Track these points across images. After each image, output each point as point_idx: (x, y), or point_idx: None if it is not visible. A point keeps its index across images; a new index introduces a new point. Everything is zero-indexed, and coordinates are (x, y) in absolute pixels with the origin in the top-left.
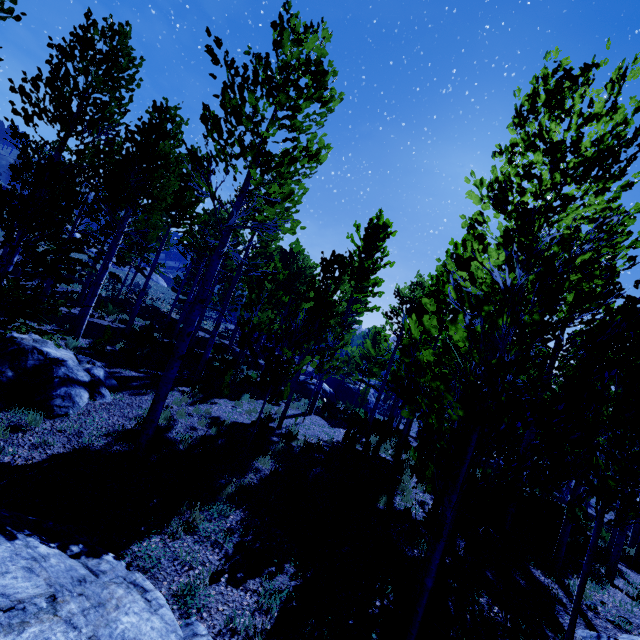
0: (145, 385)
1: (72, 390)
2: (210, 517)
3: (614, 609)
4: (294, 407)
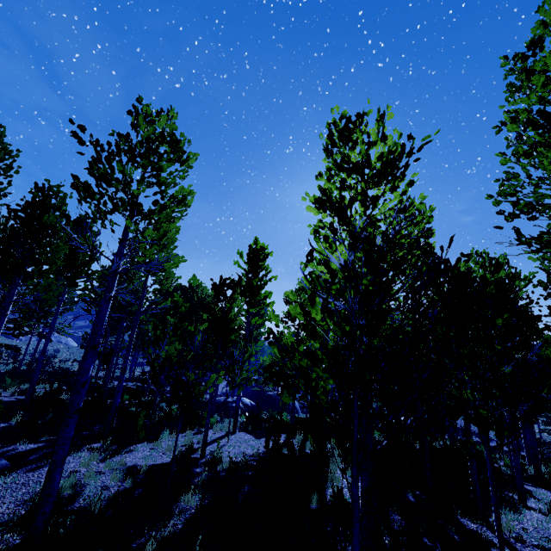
0: (46, 455)
1: None
2: None
3: (535, 532)
4: (217, 430)
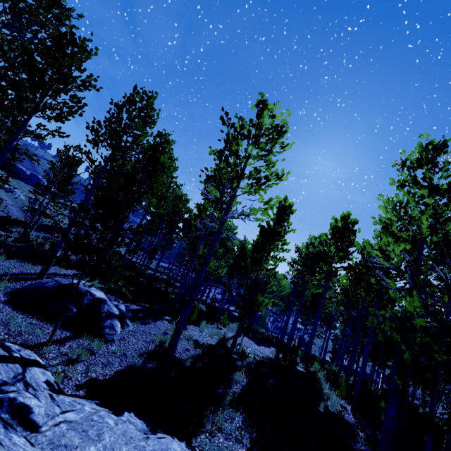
0: (146, 316)
1: (113, 322)
2: (224, 419)
3: None
4: (230, 330)
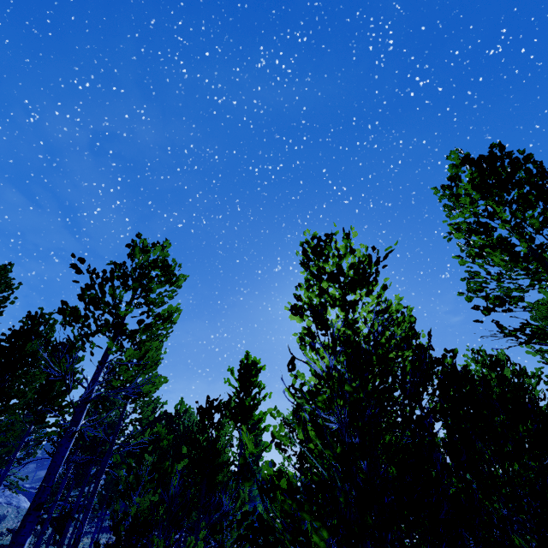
0: None
1: None
2: None
3: None
4: None
